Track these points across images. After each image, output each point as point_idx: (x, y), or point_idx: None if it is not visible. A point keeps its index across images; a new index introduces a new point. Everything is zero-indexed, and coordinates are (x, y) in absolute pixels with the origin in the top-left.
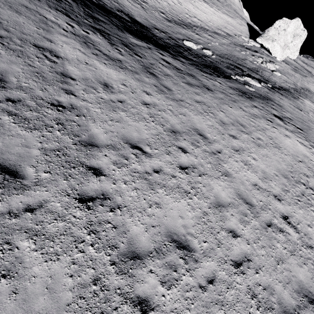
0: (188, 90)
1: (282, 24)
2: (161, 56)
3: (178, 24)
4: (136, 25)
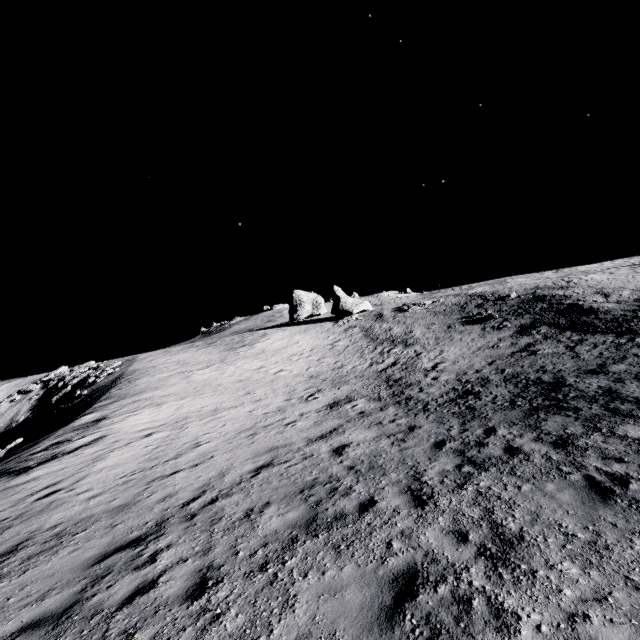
0: (633, 286)
1: (342, 292)
2: (601, 299)
3: (400, 342)
4: (544, 323)
